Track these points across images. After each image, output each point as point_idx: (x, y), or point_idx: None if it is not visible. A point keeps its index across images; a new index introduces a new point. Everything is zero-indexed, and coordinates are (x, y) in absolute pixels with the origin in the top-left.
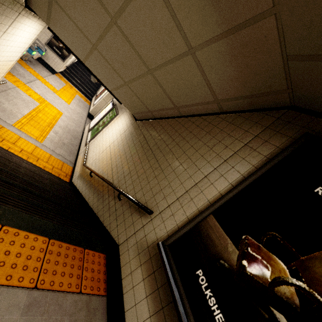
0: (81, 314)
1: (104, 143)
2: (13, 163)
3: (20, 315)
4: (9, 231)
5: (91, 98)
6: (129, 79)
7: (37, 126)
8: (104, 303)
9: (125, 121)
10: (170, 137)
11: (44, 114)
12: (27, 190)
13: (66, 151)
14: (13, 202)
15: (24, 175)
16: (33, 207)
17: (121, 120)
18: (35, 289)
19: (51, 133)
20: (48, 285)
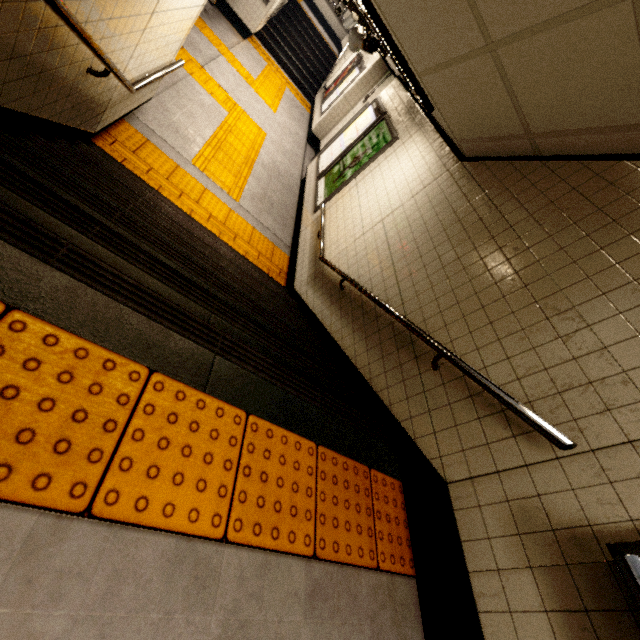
0: (385, 616)
1: (366, 211)
2: (210, 248)
3: (303, 616)
4: (258, 427)
5: (312, 95)
6: (511, 31)
7: (228, 164)
8: (414, 593)
9: (421, 159)
10: (612, 221)
11: (236, 137)
12: (256, 323)
13: (277, 220)
14: (253, 359)
15: (233, 278)
16: (283, 369)
17: (409, 155)
18: (314, 558)
19: (251, 179)
20: (330, 550)
